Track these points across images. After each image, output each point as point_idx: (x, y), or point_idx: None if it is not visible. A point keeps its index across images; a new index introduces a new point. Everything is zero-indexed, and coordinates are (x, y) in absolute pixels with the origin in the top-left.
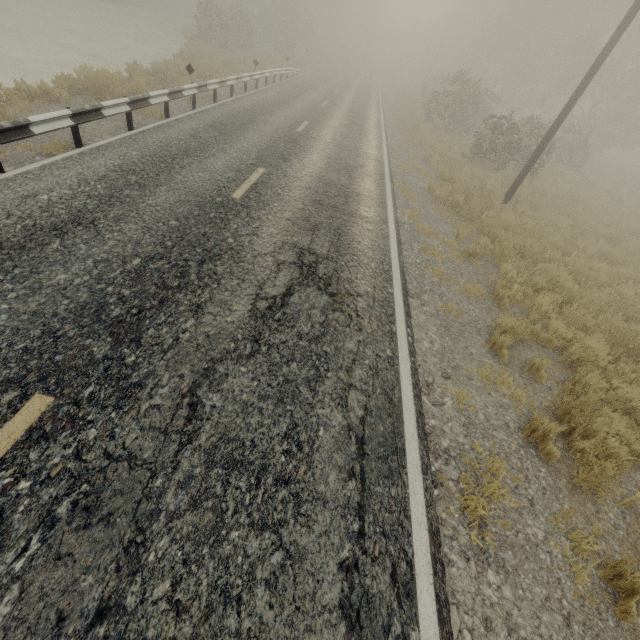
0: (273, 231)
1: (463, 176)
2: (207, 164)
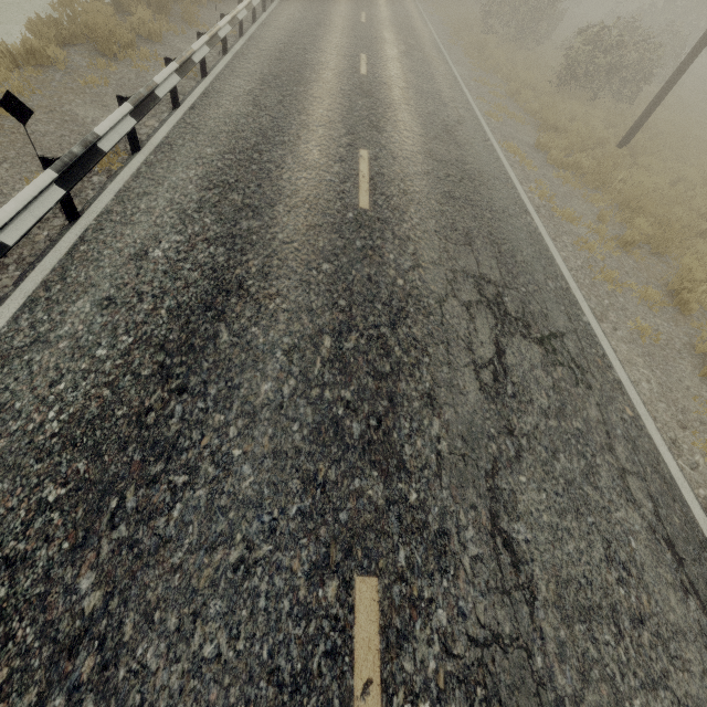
0: (433, 255)
1: (560, 117)
2: (302, 155)
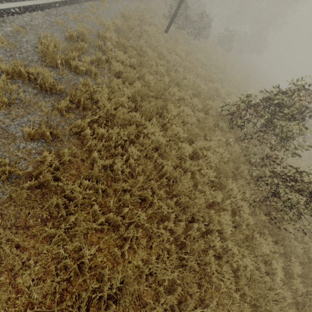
0: None
1: (154, 21)
2: None
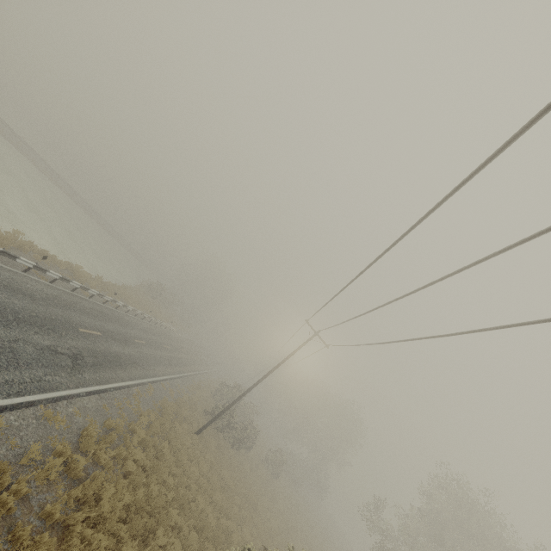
0: (79, 344)
1: (192, 414)
2: (84, 317)
